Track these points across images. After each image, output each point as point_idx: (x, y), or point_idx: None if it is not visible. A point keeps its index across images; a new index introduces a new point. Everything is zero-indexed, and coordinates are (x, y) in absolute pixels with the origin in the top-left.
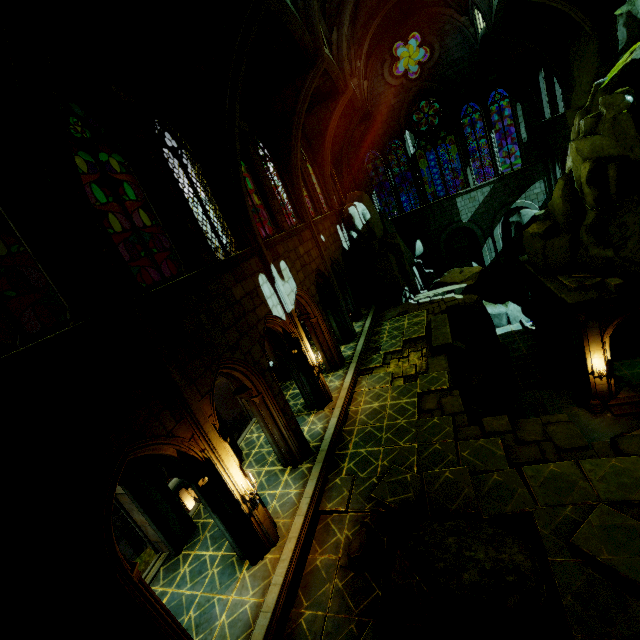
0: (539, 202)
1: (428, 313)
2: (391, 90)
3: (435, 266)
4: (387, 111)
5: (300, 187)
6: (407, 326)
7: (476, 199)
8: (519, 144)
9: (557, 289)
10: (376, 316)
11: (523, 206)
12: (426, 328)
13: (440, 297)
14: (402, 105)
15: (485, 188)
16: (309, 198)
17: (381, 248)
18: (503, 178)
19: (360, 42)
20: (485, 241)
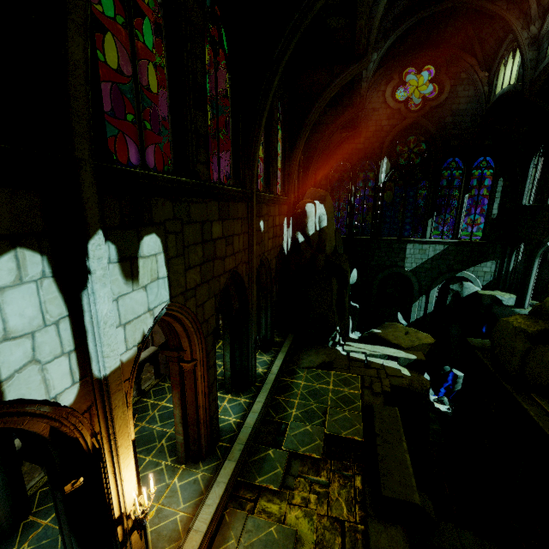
0: (484, 281)
1: (364, 385)
2: (387, 110)
3: (361, 301)
4: (374, 129)
5: (258, 132)
6: (332, 398)
7: (426, 252)
8: (486, 218)
9: (543, 421)
10: (290, 353)
11: (468, 278)
12: (362, 419)
13: (380, 361)
14: (391, 130)
15: (439, 246)
16: (264, 164)
17: (325, 267)
18: (460, 243)
19: (386, 34)
20: (419, 297)
